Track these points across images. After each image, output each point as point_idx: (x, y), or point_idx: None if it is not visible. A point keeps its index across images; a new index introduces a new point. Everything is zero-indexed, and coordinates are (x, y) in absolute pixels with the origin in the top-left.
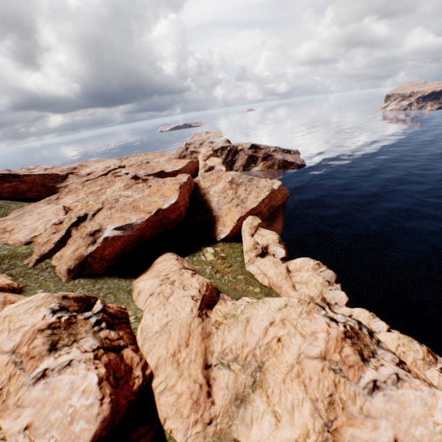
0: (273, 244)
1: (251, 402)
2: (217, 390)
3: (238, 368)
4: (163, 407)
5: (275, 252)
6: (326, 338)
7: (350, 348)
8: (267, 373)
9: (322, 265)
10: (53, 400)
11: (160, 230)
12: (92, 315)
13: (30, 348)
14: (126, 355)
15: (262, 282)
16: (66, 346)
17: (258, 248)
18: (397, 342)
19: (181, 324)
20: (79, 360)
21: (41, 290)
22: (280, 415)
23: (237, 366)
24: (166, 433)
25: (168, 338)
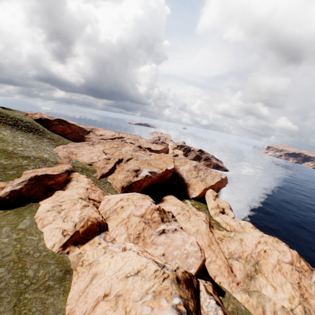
0: (227, 208)
1: (257, 278)
2: (235, 270)
3: (243, 261)
4: (212, 270)
5: (228, 213)
6: (291, 254)
7: (303, 262)
8: (262, 266)
9: (256, 228)
10: (174, 245)
11: (158, 181)
12: (169, 212)
13: (152, 217)
14: None
15: (225, 227)
16: (167, 222)
17: (220, 208)
18: None
19: (204, 232)
20: (180, 229)
21: (109, 193)
22: (276, 287)
23: (242, 260)
24: (217, 283)
25: (202, 237)
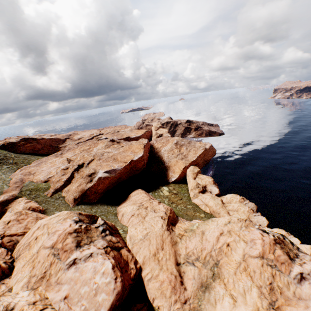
0: (210, 184)
1: (213, 288)
2: (187, 280)
3: (200, 265)
4: (151, 290)
5: (211, 190)
6: (262, 243)
7: (280, 250)
8: (222, 268)
9: (246, 199)
10: (82, 279)
11: (131, 174)
12: (100, 226)
13: (64, 244)
14: (123, 253)
15: (204, 210)
16: (86, 244)
17: (200, 187)
18: (310, 250)
19: (156, 234)
20: (97, 253)
21: (57, 212)
22: (236, 297)
23: (199, 263)
24: (155, 309)
25: (149, 243)
